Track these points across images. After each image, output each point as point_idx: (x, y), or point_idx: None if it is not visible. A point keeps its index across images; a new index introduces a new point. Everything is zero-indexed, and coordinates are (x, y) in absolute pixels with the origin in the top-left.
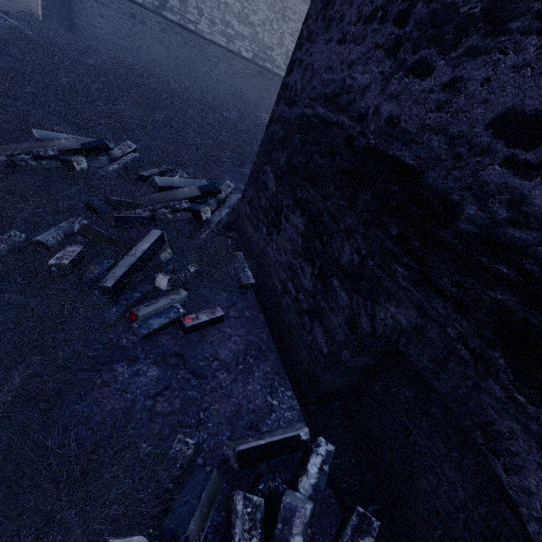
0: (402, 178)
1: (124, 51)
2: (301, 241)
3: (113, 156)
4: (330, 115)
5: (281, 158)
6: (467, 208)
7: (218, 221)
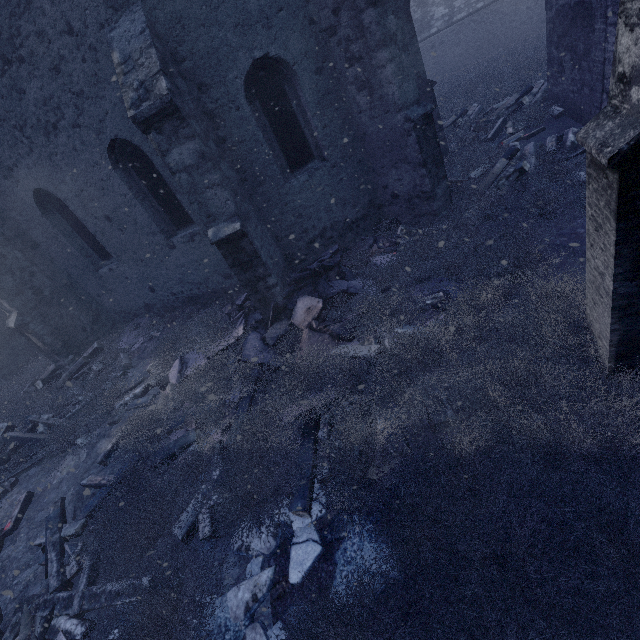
0: (582, 6)
1: (433, 78)
2: (571, 64)
3: (468, 115)
4: (562, 2)
5: (555, 38)
6: (592, 1)
7: (535, 102)
